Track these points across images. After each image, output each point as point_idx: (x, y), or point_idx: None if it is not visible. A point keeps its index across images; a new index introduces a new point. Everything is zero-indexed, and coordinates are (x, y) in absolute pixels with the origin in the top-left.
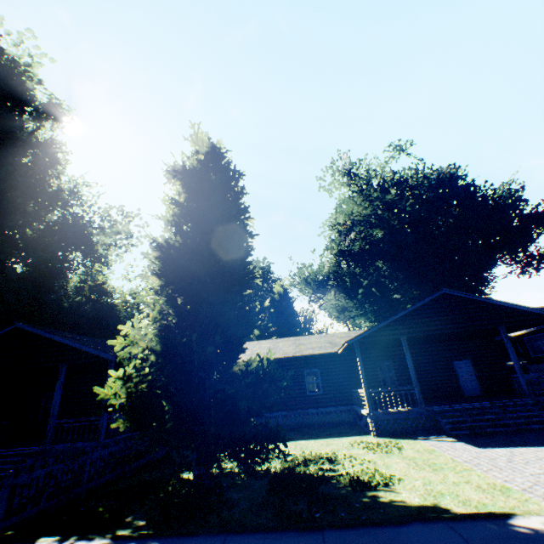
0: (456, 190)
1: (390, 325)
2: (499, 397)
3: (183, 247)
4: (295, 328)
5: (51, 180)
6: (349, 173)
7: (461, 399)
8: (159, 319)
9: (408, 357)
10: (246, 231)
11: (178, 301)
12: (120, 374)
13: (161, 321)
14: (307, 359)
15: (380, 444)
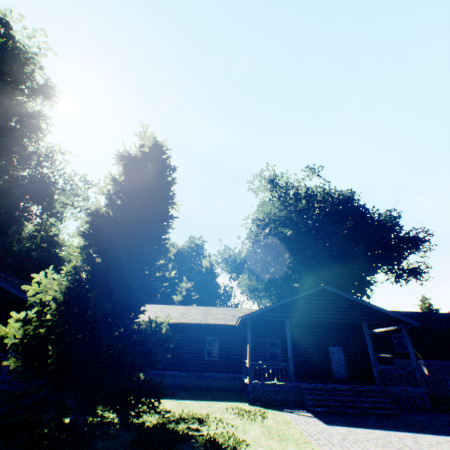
0: (350, 209)
1: (278, 308)
2: (359, 382)
3: (109, 217)
4: (215, 299)
5: (31, 143)
6: (273, 182)
7: (329, 380)
8: (72, 273)
9: (288, 337)
10: (166, 213)
11: (99, 260)
12: (21, 316)
13: (73, 275)
14: (210, 328)
15: (250, 411)
